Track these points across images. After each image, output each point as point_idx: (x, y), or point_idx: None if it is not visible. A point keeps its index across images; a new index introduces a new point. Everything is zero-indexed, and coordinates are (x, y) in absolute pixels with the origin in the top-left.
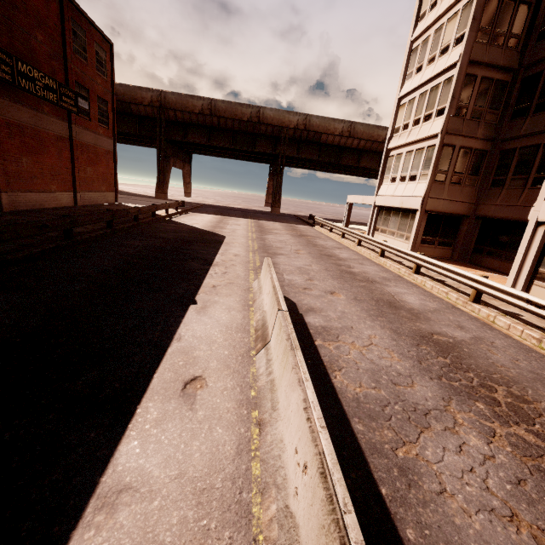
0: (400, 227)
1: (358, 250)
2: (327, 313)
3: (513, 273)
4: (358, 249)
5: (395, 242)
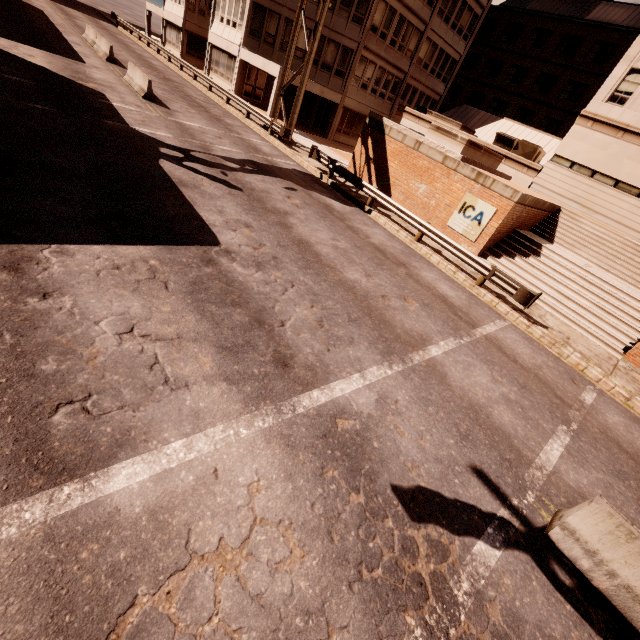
0: (177, 41)
1: (148, 50)
2: (116, 52)
3: (205, 67)
4: (148, 49)
5: (175, 52)
